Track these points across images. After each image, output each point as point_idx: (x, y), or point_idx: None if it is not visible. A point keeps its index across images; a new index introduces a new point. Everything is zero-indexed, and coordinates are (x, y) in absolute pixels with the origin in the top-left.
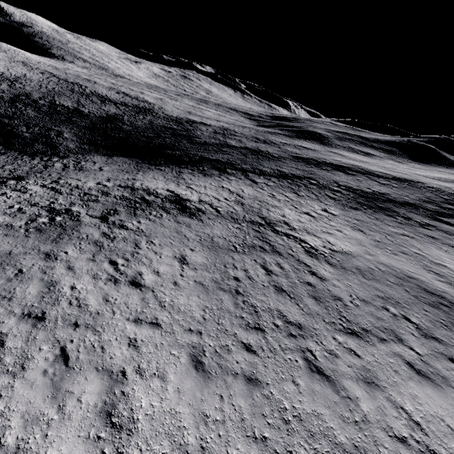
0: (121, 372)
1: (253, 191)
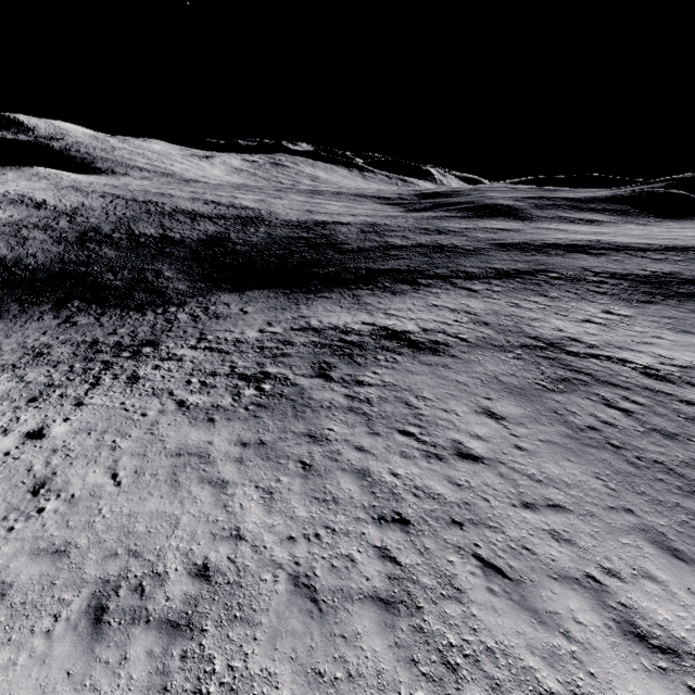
0: (589, 578)
1: (482, 303)
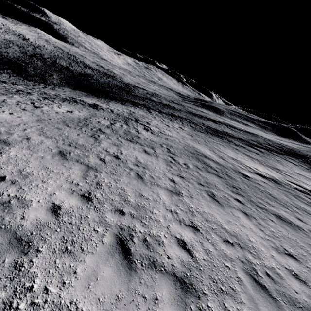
0: (3, 111)
1: (144, 113)
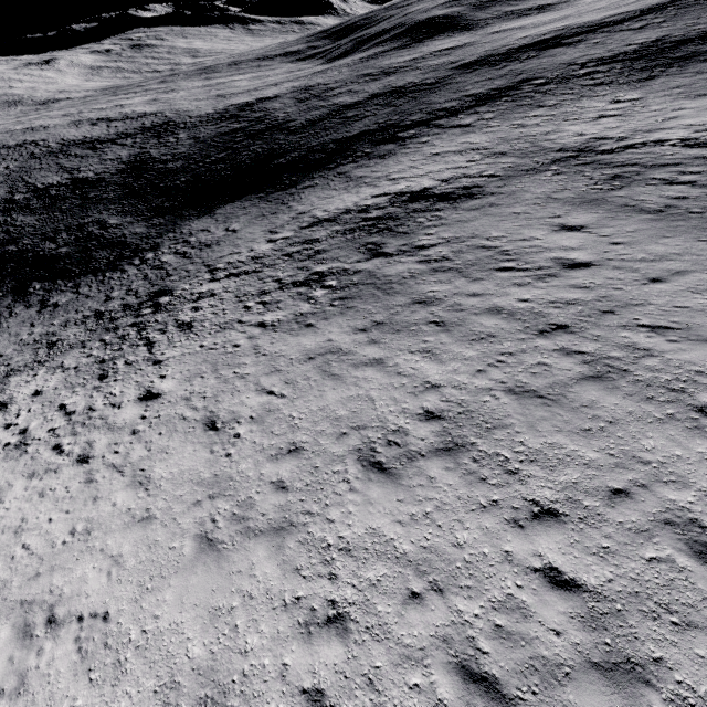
0: None
1: (484, 135)
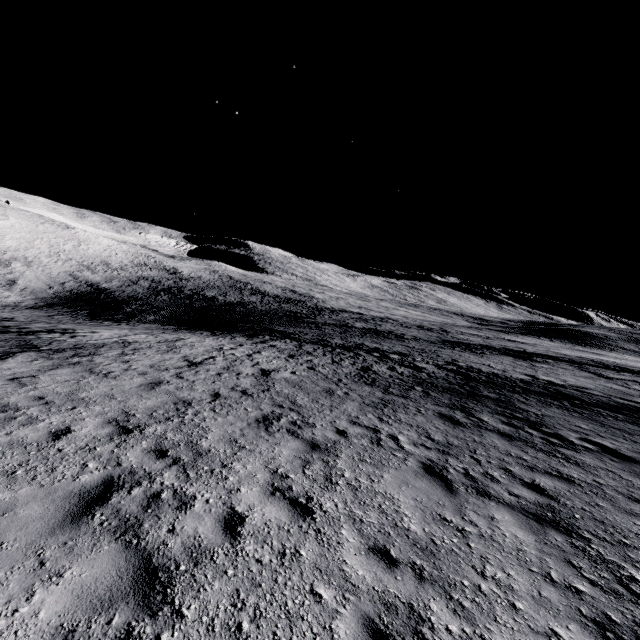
0: None
1: (214, 344)
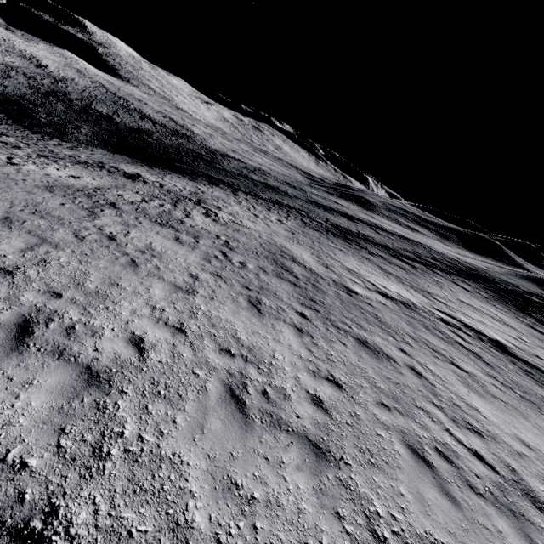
0: None
1: (224, 195)
